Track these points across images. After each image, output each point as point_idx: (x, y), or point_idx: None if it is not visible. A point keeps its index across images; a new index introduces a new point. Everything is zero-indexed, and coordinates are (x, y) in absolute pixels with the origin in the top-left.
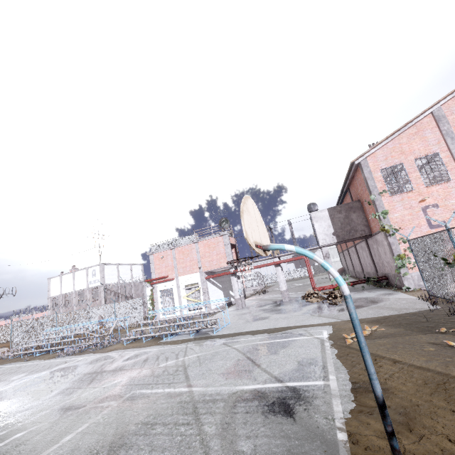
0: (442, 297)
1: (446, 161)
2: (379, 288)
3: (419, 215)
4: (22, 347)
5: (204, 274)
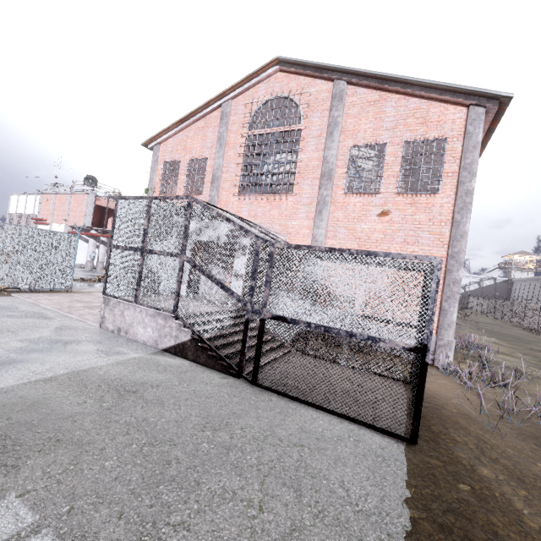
0: (42, 288)
1: (208, 171)
2: None
3: None
4: None
5: (68, 227)
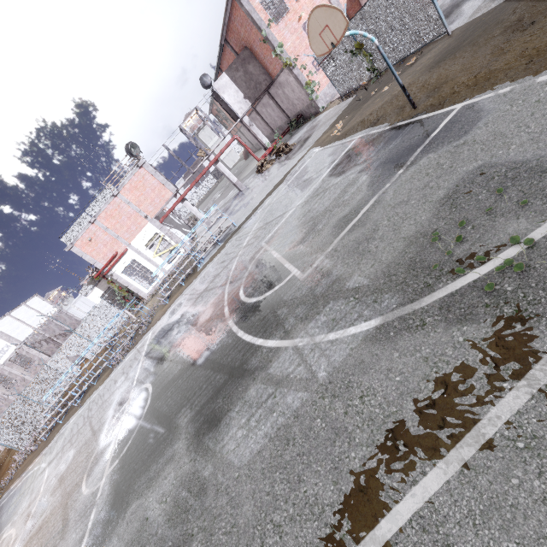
0: (352, 90)
1: None
2: (300, 127)
3: (304, 36)
4: (29, 440)
5: (155, 220)
